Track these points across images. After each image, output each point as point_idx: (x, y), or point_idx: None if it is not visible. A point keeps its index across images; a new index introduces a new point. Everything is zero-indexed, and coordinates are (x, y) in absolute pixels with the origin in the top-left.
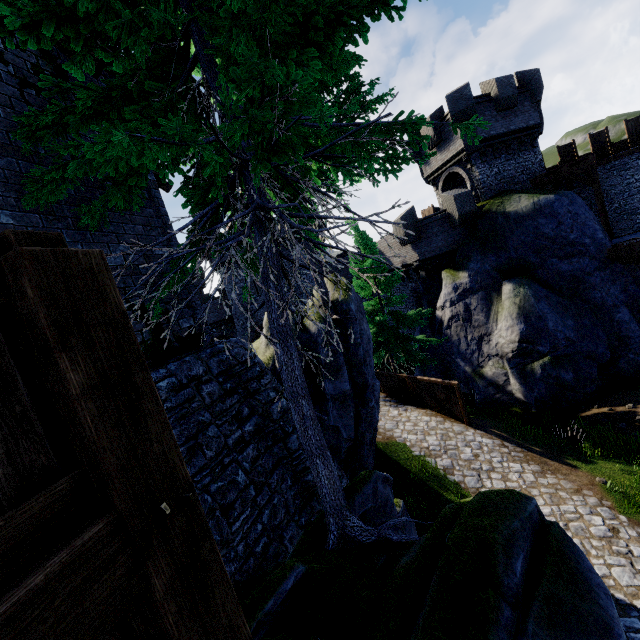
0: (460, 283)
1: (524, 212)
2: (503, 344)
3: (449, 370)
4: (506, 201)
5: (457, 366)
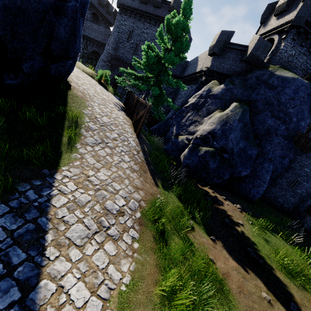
0: (214, 89)
1: (283, 79)
2: (201, 130)
3: (168, 131)
4: (280, 69)
5: (172, 129)
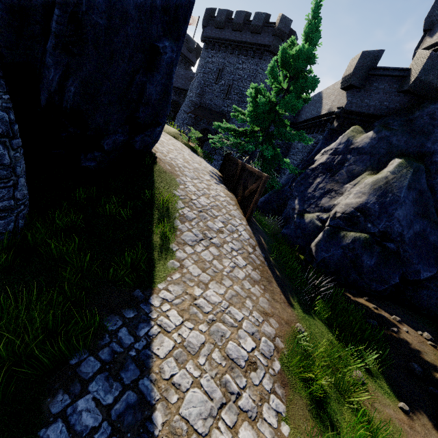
0: (357, 139)
1: None
2: (342, 204)
3: (285, 206)
4: None
5: (292, 202)
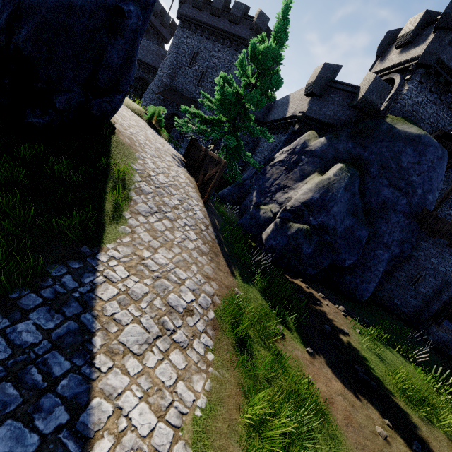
0: (311, 143)
1: (405, 135)
2: (292, 199)
3: (244, 198)
4: (402, 121)
5: (250, 195)
